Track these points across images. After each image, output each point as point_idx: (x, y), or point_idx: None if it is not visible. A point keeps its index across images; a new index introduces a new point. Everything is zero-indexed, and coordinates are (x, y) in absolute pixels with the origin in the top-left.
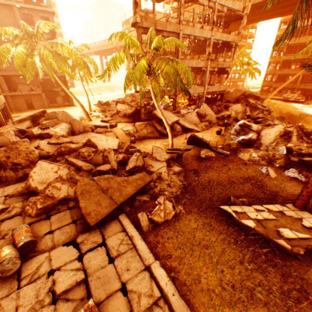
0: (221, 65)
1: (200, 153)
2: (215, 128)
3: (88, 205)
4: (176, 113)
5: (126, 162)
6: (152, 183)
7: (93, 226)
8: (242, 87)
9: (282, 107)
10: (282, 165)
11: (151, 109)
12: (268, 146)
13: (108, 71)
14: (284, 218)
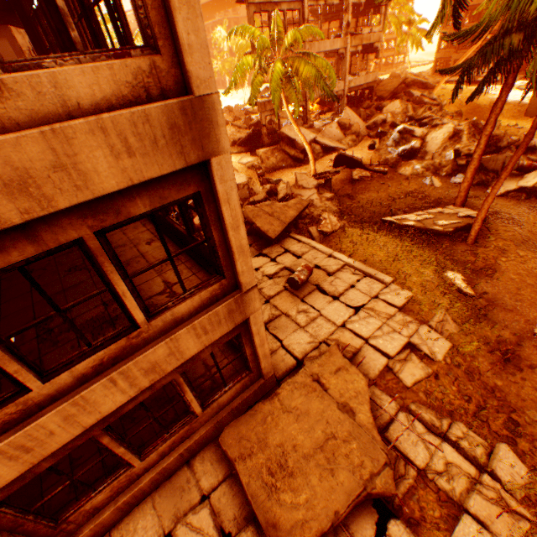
0: (367, 40)
1: (352, 175)
2: (366, 143)
3: (263, 225)
4: (309, 129)
5: (274, 193)
6: (307, 210)
7: (273, 241)
8: (401, 69)
9: (463, 95)
10: (449, 173)
11: (274, 128)
12: (433, 154)
13: (234, 83)
14: (442, 216)
